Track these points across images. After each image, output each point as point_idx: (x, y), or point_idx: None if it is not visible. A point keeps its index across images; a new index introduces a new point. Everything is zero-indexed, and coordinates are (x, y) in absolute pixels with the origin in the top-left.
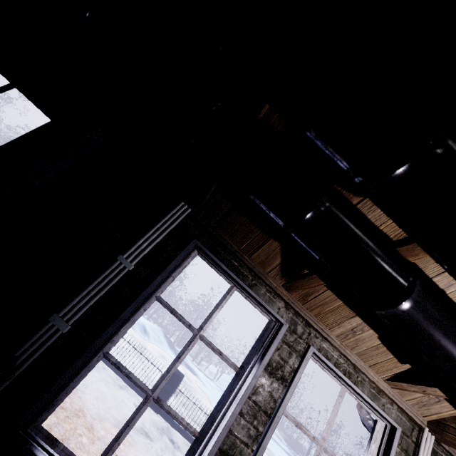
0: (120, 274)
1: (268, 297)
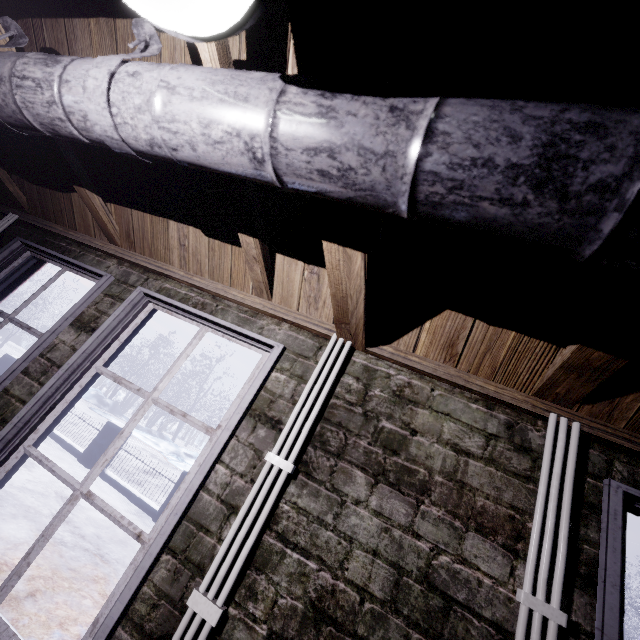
0: None
1: (97, 261)
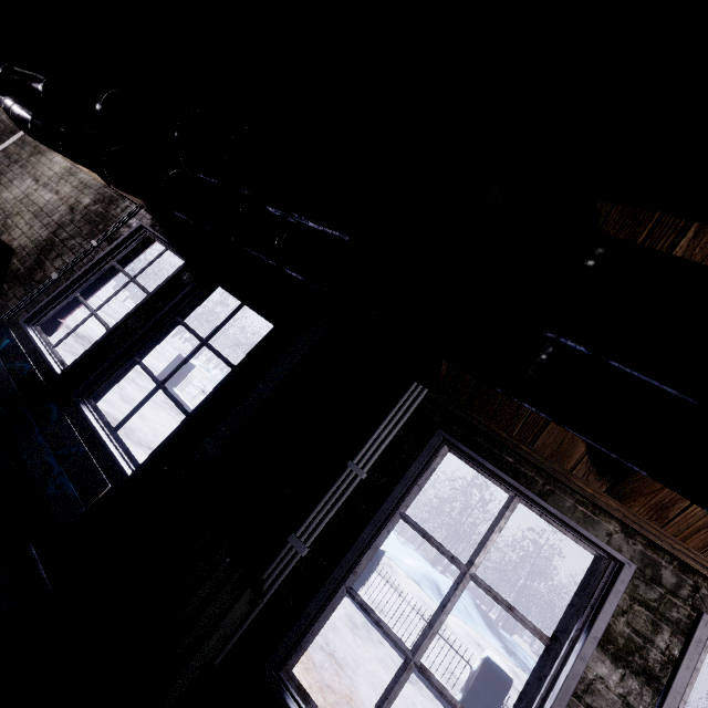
0: (352, 484)
1: (581, 513)
